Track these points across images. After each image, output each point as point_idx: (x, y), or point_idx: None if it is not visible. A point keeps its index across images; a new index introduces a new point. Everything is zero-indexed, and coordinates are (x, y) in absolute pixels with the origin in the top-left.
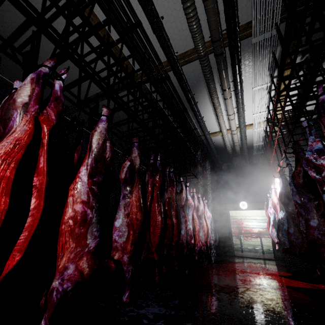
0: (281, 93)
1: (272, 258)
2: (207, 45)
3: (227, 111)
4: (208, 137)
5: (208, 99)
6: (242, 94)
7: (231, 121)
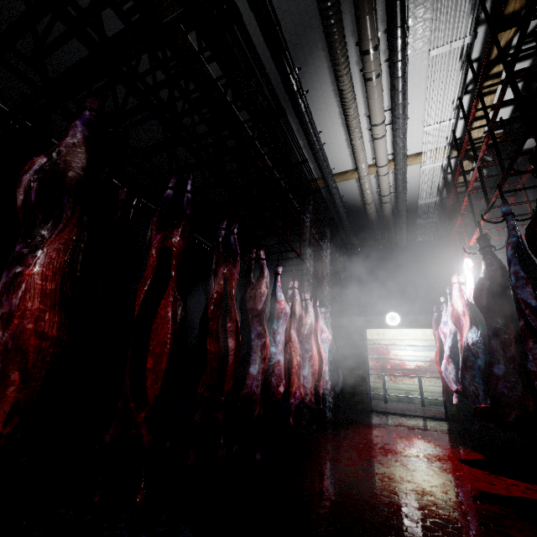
0: (490, 69)
1: (440, 416)
2: None
3: (371, 115)
4: (331, 182)
5: (330, 85)
6: (406, 67)
7: (378, 141)
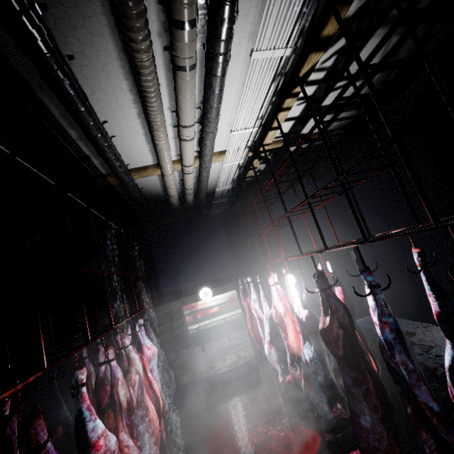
0: (294, 88)
1: (248, 355)
2: None
3: (180, 114)
4: (129, 181)
5: (115, 57)
6: (228, 63)
7: (187, 143)
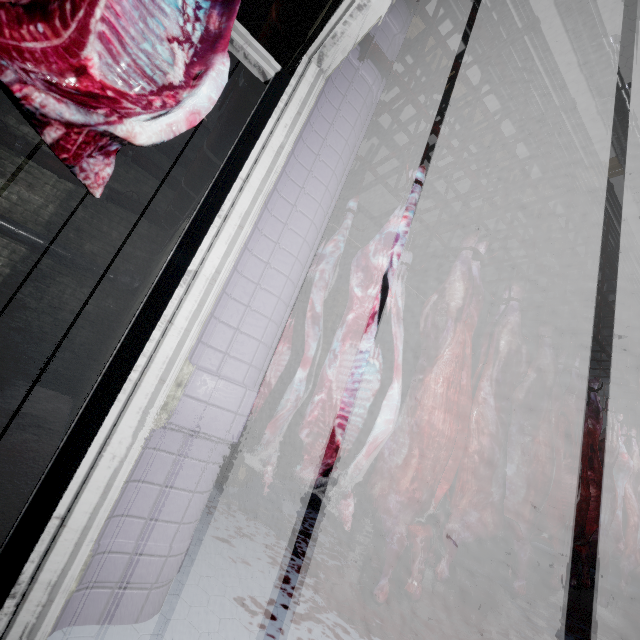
0: None
1: None
2: None
3: None
4: None
5: None
6: None
7: None
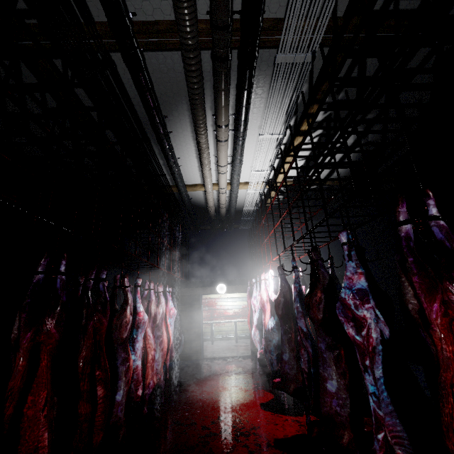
0: (291, 152)
1: (247, 352)
2: (202, 28)
3: (218, 159)
4: (184, 192)
5: (190, 132)
6: (245, 140)
7: (222, 175)
